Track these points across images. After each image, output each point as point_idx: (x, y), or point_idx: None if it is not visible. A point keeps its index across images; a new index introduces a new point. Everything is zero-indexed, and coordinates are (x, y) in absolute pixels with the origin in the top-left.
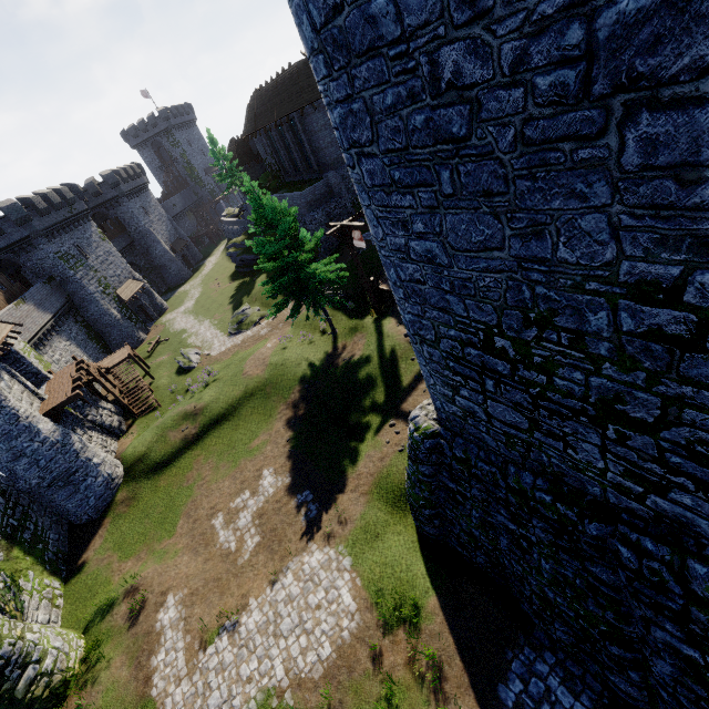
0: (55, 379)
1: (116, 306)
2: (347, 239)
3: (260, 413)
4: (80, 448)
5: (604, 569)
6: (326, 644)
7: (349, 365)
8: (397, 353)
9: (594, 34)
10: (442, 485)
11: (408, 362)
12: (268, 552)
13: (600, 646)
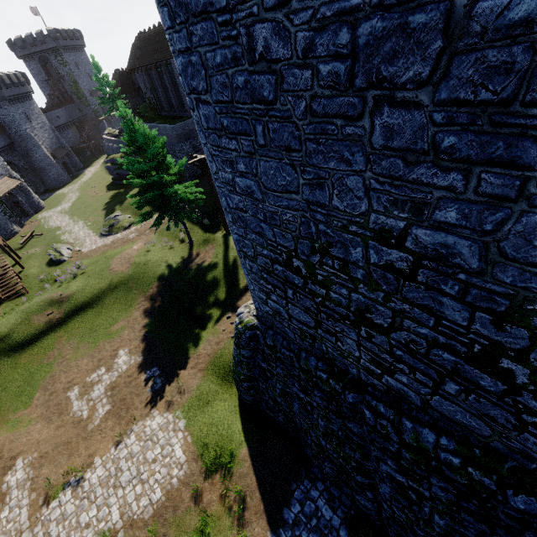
0: None
1: None
2: (205, 169)
3: (122, 303)
4: None
5: (356, 425)
6: (157, 490)
7: (200, 268)
8: (238, 262)
9: (356, 39)
10: (257, 365)
11: None
12: (116, 418)
13: (351, 476)
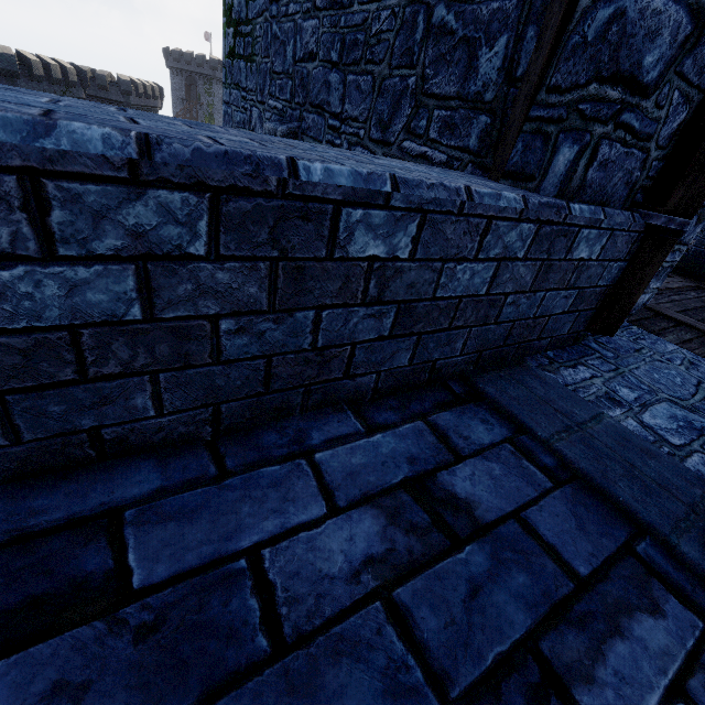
0: None
1: None
2: None
3: None
4: None
5: None
6: None
7: None
8: None
9: None
10: None
11: None
12: None
13: None
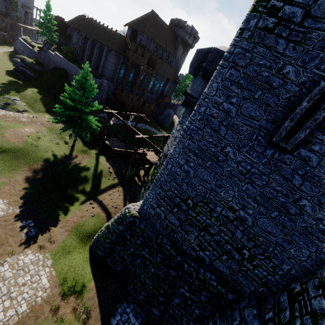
0: None
1: None
2: (109, 117)
3: (6, 165)
4: None
5: (174, 271)
6: (24, 304)
7: (77, 166)
8: (103, 173)
9: (251, 170)
10: (123, 236)
11: (106, 179)
12: None
13: (156, 298)
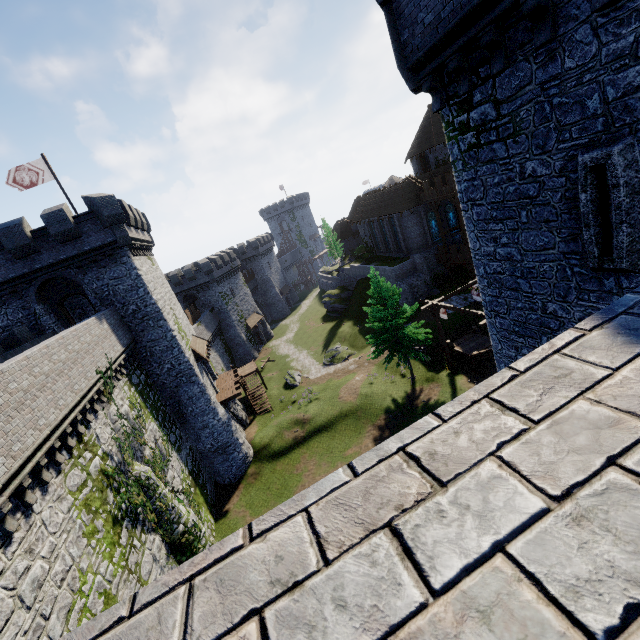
0: (221, 379)
1: (244, 331)
2: (435, 313)
3: (352, 430)
4: (234, 429)
5: None
6: None
7: (427, 405)
8: None
9: None
10: None
11: None
12: None
13: None
